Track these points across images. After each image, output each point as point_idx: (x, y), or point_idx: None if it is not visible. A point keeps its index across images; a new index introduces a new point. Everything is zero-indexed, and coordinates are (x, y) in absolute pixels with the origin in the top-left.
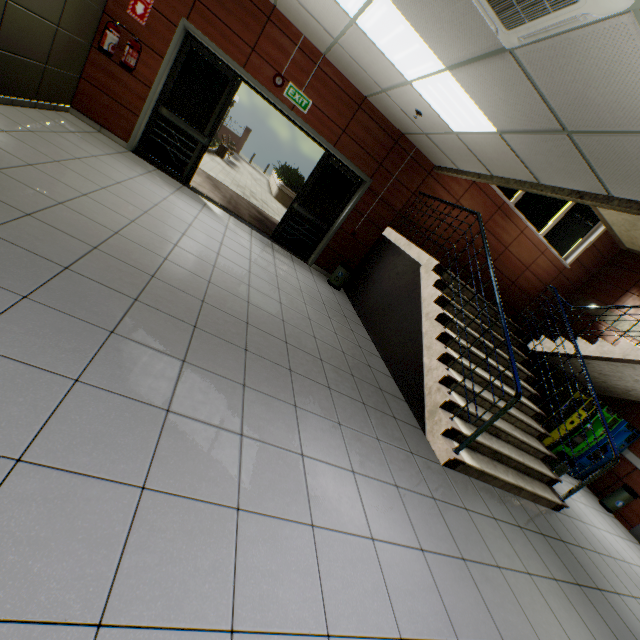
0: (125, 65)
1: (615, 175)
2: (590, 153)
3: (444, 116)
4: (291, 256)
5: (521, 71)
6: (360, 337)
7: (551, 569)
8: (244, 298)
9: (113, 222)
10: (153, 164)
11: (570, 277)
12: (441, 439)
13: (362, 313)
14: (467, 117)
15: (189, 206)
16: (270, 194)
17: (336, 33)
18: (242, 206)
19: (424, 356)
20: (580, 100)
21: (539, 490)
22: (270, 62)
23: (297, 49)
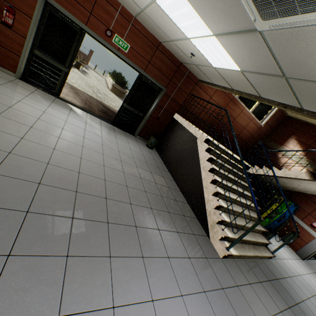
0: (5, 23)
1: (309, 100)
2: (297, 89)
3: (208, 58)
4: (125, 133)
5: (264, 43)
6: (168, 180)
7: (278, 305)
8: (102, 177)
9: (7, 143)
10: (34, 85)
11: (263, 131)
12: (219, 243)
13: (166, 162)
14: (223, 61)
15: (61, 113)
16: (108, 88)
17: (142, 6)
18: (93, 104)
19: (204, 192)
20: (300, 63)
21: (263, 253)
22: (102, 21)
23: (118, 13)
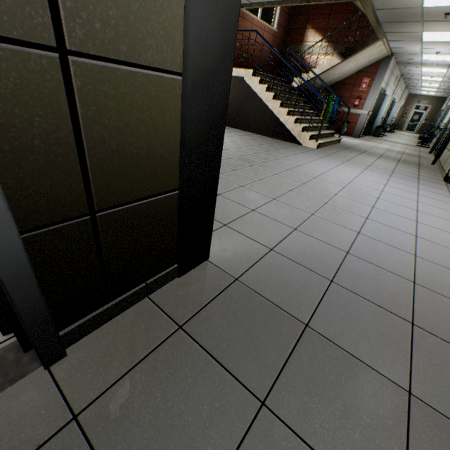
0: None
1: None
2: None
3: None
4: None
5: None
6: (242, 132)
7: (356, 153)
8: None
9: None
10: None
11: (279, 36)
12: (310, 142)
13: None
14: None
15: None
16: None
17: None
18: None
19: (279, 118)
20: None
21: (334, 139)
22: None
23: None
